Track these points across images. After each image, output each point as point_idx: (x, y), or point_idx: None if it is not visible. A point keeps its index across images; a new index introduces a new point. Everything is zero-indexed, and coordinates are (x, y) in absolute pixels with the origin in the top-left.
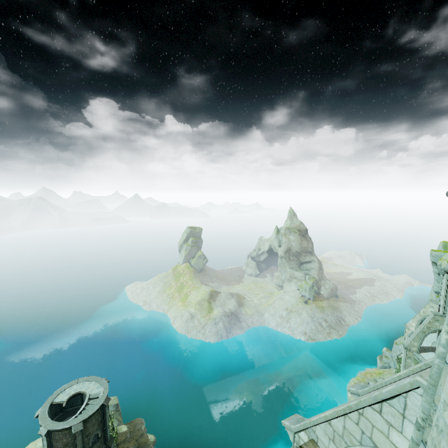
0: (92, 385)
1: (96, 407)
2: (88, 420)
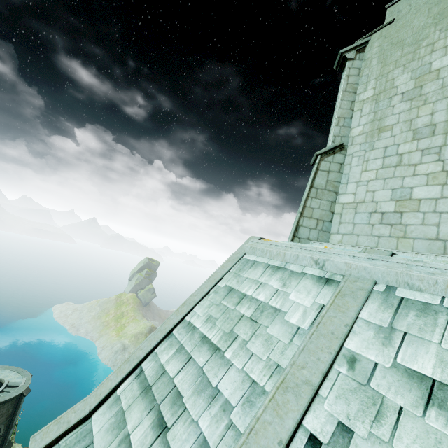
0: (12, 374)
1: (15, 394)
2: (0, 406)
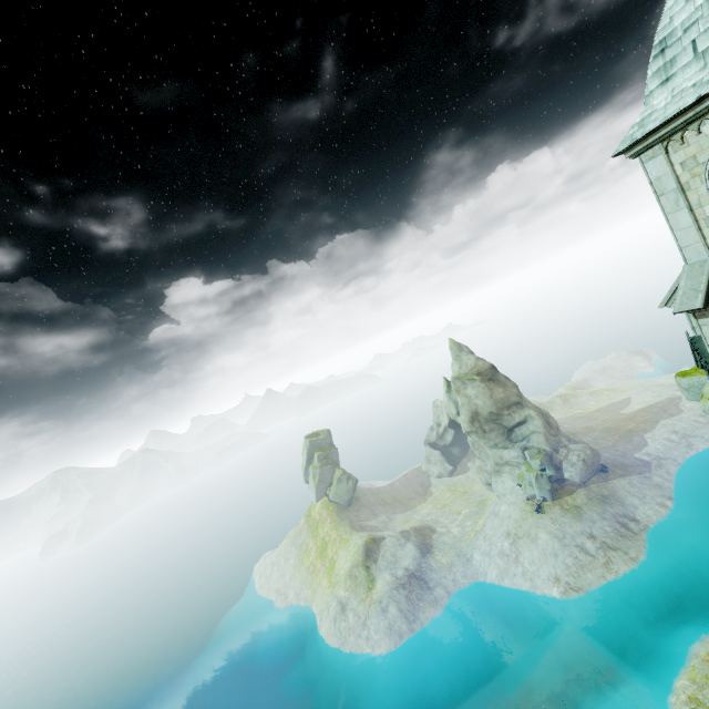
0: None
1: None
2: None
